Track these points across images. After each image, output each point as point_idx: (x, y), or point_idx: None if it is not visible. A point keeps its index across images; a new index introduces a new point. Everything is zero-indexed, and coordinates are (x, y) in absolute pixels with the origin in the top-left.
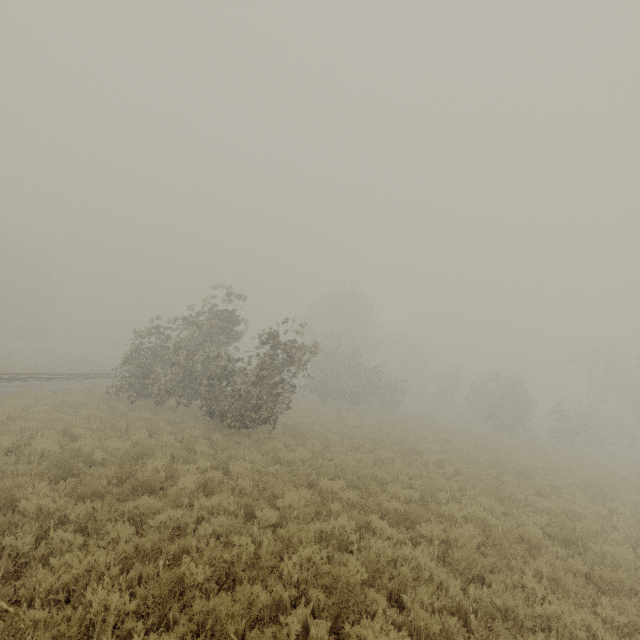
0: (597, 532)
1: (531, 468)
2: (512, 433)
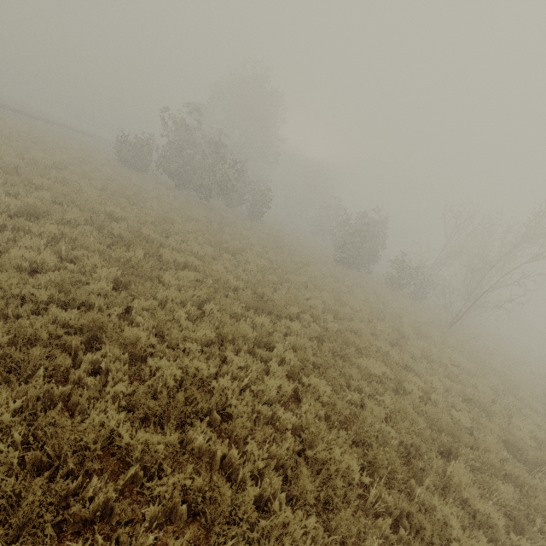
0: (164, 454)
1: (284, 302)
2: (353, 270)
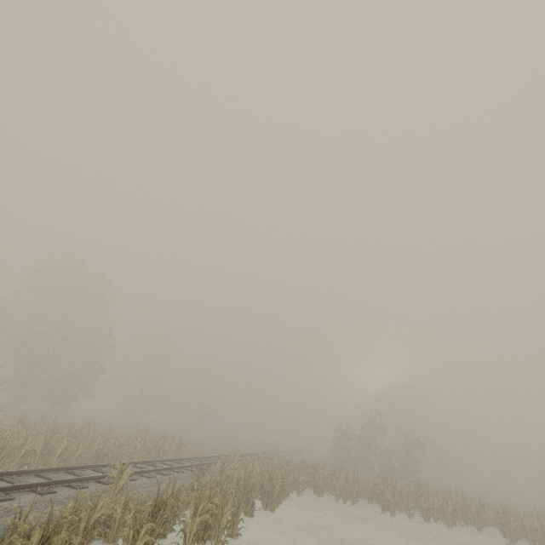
0: None
1: None
2: None
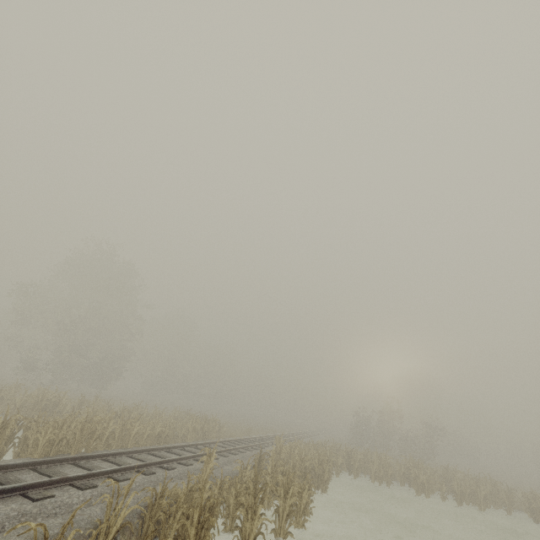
0: None
1: None
2: None
